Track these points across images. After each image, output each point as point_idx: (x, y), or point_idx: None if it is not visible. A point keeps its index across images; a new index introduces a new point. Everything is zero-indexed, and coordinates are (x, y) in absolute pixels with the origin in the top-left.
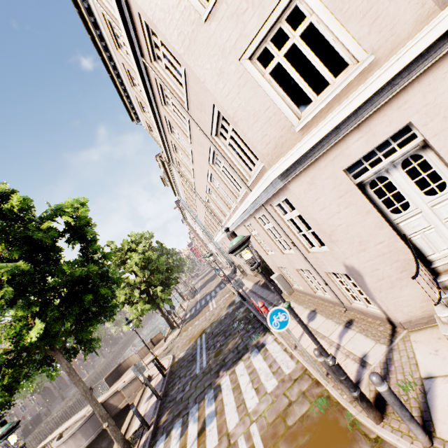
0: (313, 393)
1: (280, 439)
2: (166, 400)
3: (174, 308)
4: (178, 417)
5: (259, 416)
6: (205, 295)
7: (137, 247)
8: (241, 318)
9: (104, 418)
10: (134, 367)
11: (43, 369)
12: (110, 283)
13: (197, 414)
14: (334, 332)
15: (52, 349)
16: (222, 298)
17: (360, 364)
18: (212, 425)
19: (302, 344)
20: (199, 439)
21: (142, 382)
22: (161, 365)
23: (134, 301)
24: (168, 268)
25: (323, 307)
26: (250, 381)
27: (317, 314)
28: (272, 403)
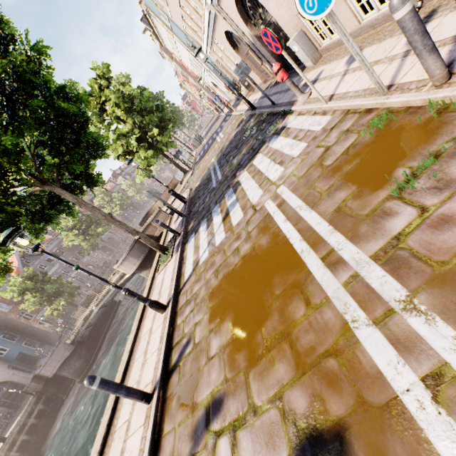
0: (363, 123)
1: (316, 181)
2: (190, 215)
3: (181, 153)
4: (203, 219)
5: (286, 179)
6: (211, 136)
7: (109, 84)
8: (252, 126)
9: (134, 233)
10: (148, 194)
11: (58, 211)
12: (74, 102)
13: (220, 209)
14: (397, 46)
15: (46, 185)
16: (229, 126)
17: (455, 42)
18: (235, 209)
19: (341, 91)
20: (225, 222)
21: (167, 213)
22: (179, 195)
23: (134, 151)
24: (157, 106)
25: (373, 37)
26: (271, 162)
27: (363, 50)
28: (302, 161)
